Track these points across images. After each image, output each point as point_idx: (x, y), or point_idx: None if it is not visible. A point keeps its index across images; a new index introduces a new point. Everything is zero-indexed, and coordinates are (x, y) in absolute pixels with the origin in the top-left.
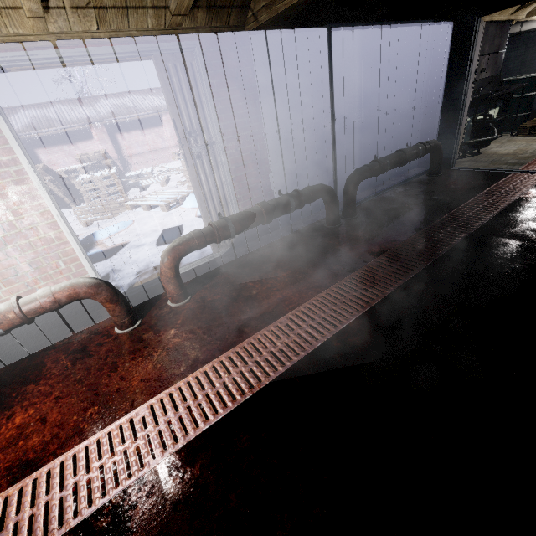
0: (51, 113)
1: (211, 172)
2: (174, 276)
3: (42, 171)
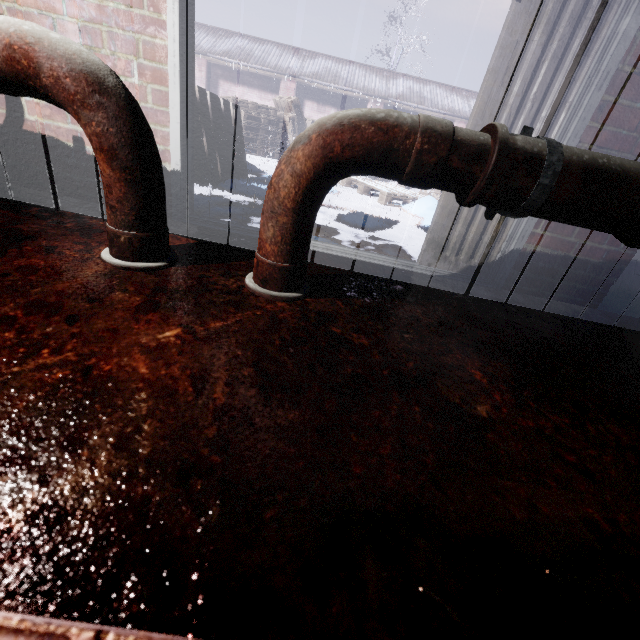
0: (343, 71)
1: (559, 56)
2: (294, 207)
3: (291, 104)
